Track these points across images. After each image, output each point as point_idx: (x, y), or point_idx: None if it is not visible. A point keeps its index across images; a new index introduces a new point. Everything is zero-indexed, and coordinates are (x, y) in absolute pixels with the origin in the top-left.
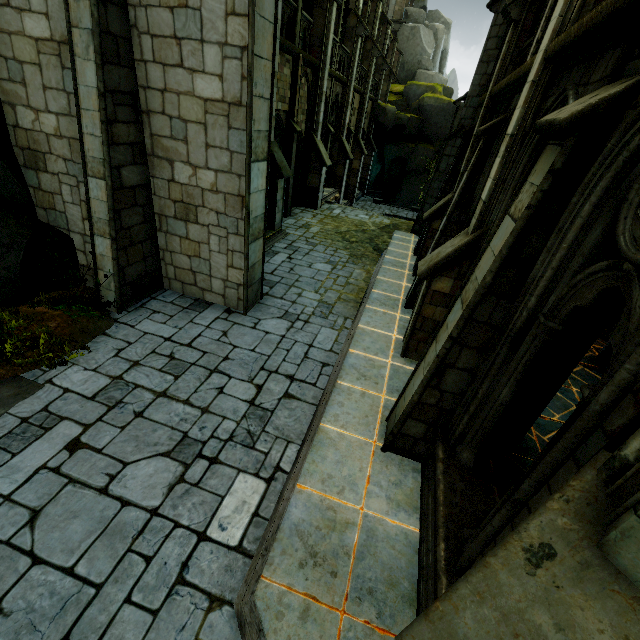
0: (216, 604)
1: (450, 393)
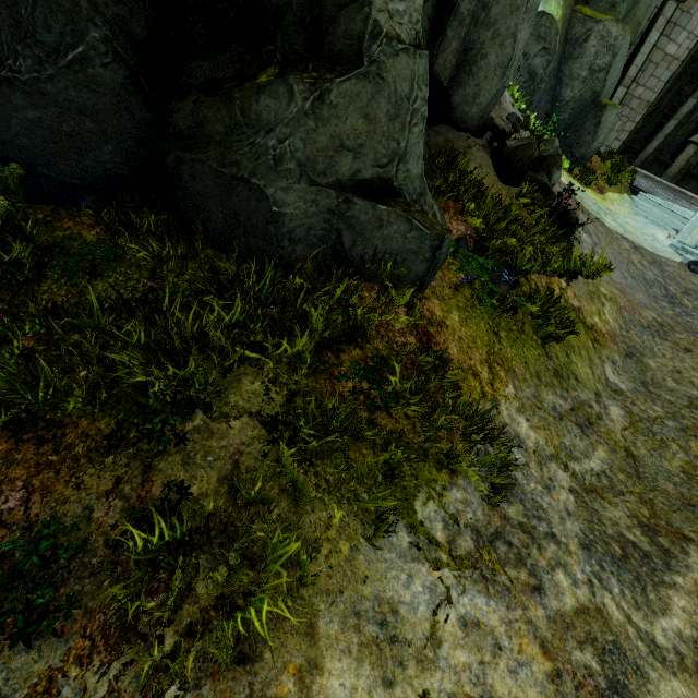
0: None
1: None
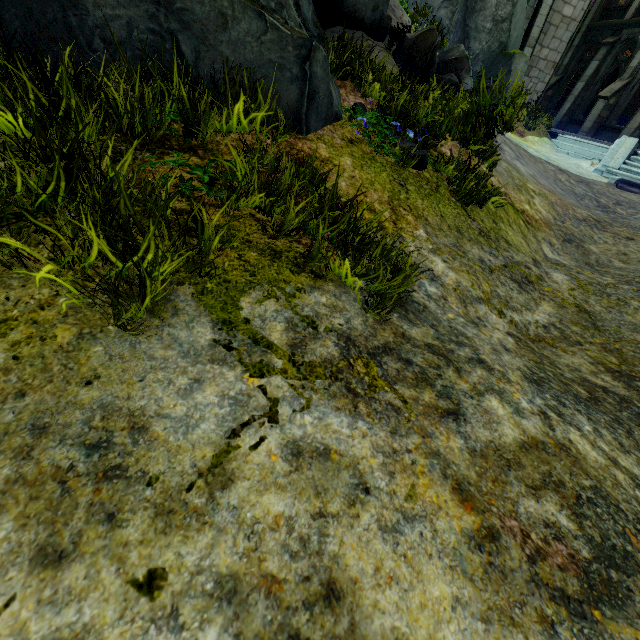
0: None
1: None
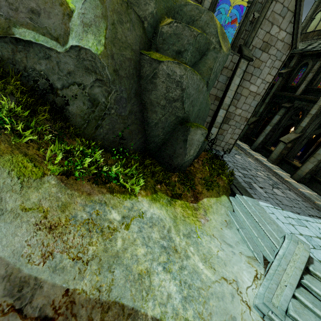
0: (312, 208)
1: (318, 167)
